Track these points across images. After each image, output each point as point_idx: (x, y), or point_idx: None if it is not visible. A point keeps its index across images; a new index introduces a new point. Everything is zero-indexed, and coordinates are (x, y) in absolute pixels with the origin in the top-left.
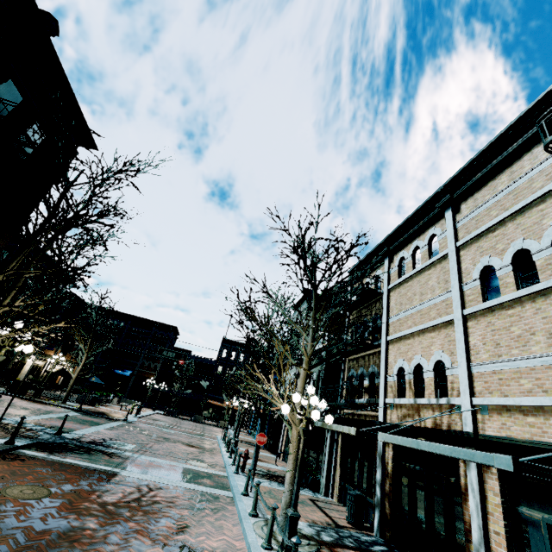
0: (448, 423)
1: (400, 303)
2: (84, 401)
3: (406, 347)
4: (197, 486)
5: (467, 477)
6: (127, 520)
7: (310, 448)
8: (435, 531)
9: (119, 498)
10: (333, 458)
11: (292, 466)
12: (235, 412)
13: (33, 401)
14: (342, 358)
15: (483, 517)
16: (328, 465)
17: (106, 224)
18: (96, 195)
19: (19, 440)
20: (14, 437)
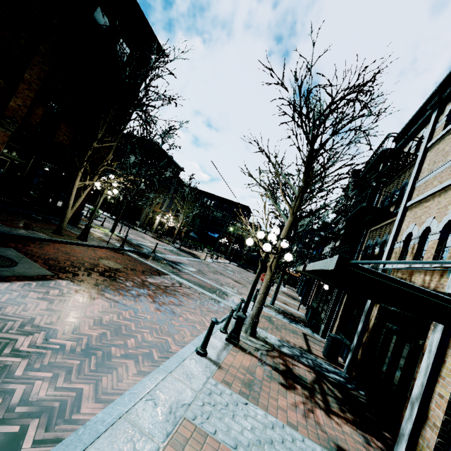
0: (435, 286)
1: (433, 162)
2: (185, 246)
3: (422, 210)
4: (215, 296)
5: (429, 338)
6: (149, 290)
7: (324, 303)
8: (391, 382)
9: (157, 282)
10: (335, 312)
11: (262, 291)
12: (291, 276)
13: (157, 239)
14: (364, 229)
15: (431, 377)
16: (329, 316)
17: (150, 105)
18: (148, 85)
19: (128, 248)
20: (123, 244)
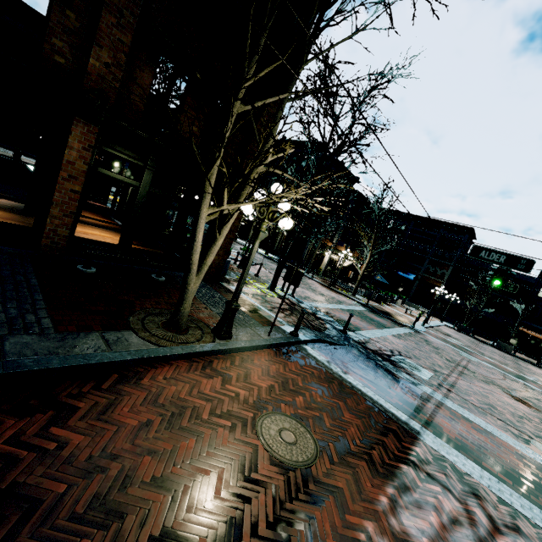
0: None
1: None
2: (371, 297)
3: None
4: None
5: None
6: None
7: None
8: None
9: (432, 531)
10: None
11: None
12: None
13: (329, 289)
14: None
15: None
16: None
17: None
18: None
19: (304, 332)
20: (297, 330)
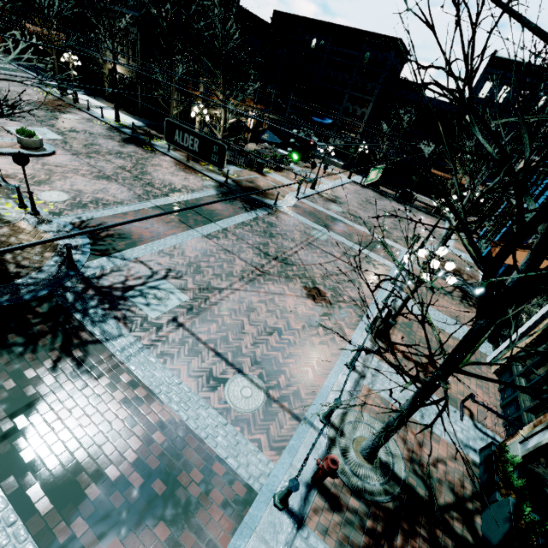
0: None
1: None
2: (252, 166)
3: None
4: None
5: None
6: None
7: None
8: None
9: None
10: None
11: None
12: None
13: (187, 166)
14: None
15: None
16: None
17: None
18: None
19: None
20: None
